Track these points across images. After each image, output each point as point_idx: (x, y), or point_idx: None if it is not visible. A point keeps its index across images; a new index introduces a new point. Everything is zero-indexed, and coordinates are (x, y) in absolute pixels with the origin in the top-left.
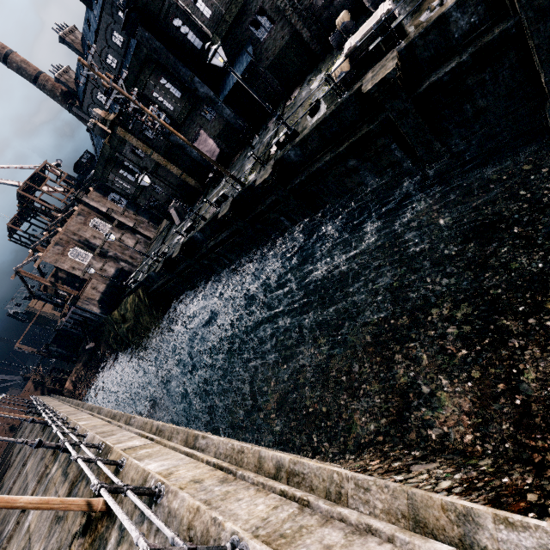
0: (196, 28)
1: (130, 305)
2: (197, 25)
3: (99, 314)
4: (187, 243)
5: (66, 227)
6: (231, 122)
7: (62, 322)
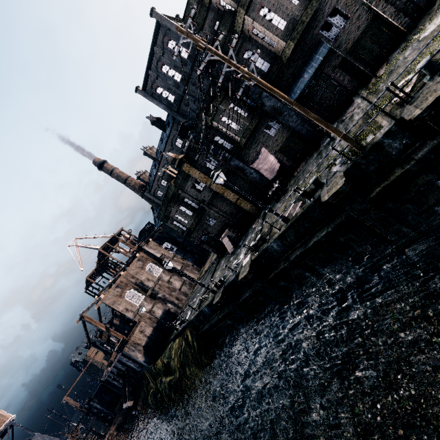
0: (265, 53)
1: (175, 351)
2: (266, 49)
3: (142, 363)
4: (257, 260)
5: (127, 271)
6: (297, 129)
7: (107, 372)
